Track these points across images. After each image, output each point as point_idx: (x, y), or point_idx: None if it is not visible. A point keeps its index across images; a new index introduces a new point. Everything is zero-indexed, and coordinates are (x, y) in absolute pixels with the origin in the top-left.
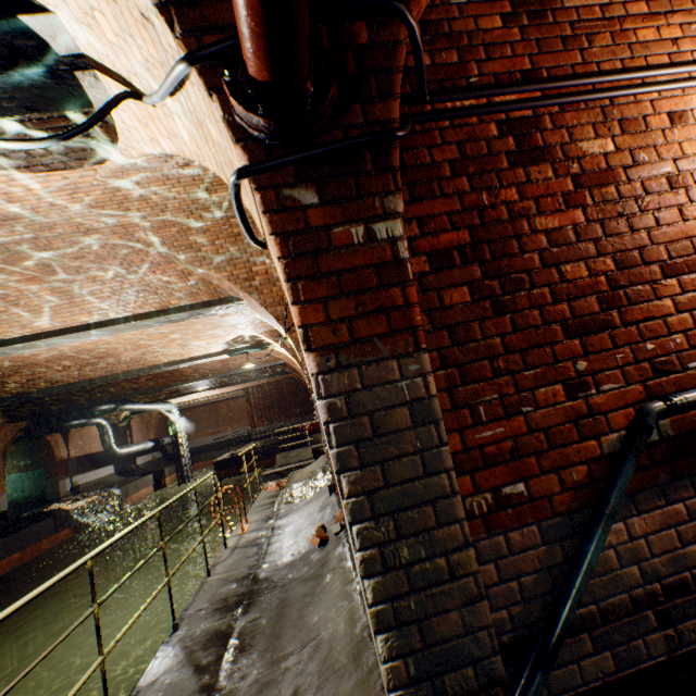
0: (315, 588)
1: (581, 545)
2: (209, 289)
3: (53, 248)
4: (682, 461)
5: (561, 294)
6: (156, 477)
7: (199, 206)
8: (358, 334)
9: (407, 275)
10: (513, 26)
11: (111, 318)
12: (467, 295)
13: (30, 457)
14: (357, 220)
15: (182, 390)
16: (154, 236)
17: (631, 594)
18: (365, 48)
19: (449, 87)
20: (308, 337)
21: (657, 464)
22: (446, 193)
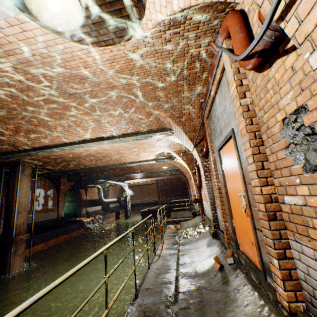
0: (225, 299)
1: None
2: (157, 123)
3: (97, 97)
4: None
5: None
6: (116, 214)
7: (166, 72)
8: None
9: None
10: None
11: (113, 135)
12: None
13: (73, 197)
14: None
15: (131, 177)
16: (140, 91)
17: None
18: None
19: None
20: None
21: None
22: None
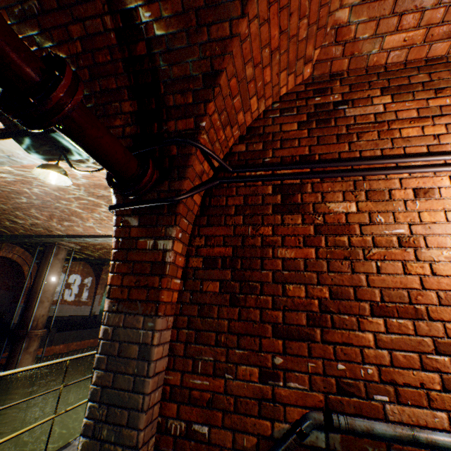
0: None
1: None
2: None
3: None
4: None
5: (280, 304)
6: None
7: None
8: (132, 296)
9: (165, 271)
10: (305, 128)
11: None
12: (218, 287)
13: None
14: (152, 236)
15: None
16: None
17: None
18: (175, 156)
19: (251, 163)
20: (110, 291)
21: None
22: (228, 223)
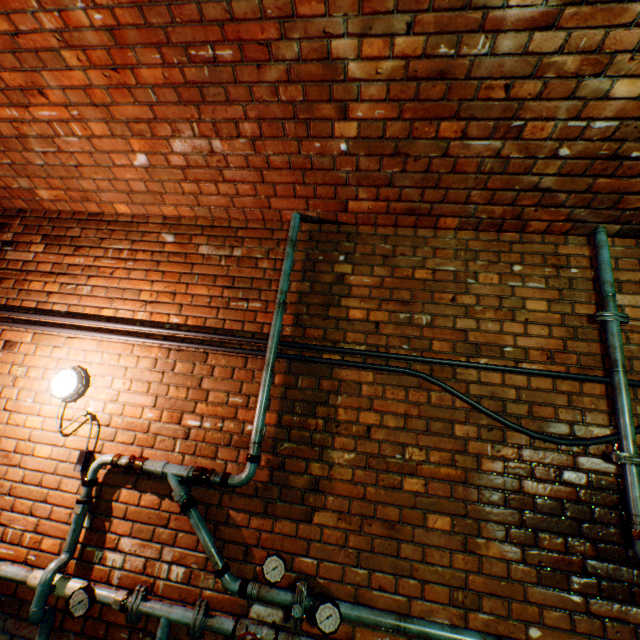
0: None
1: None
2: None
3: None
4: None
5: None
6: None
7: None
8: None
9: None
10: None
11: None
12: None
13: None
14: None
15: None
16: None
17: None
18: None
19: None
20: None
21: None
22: None
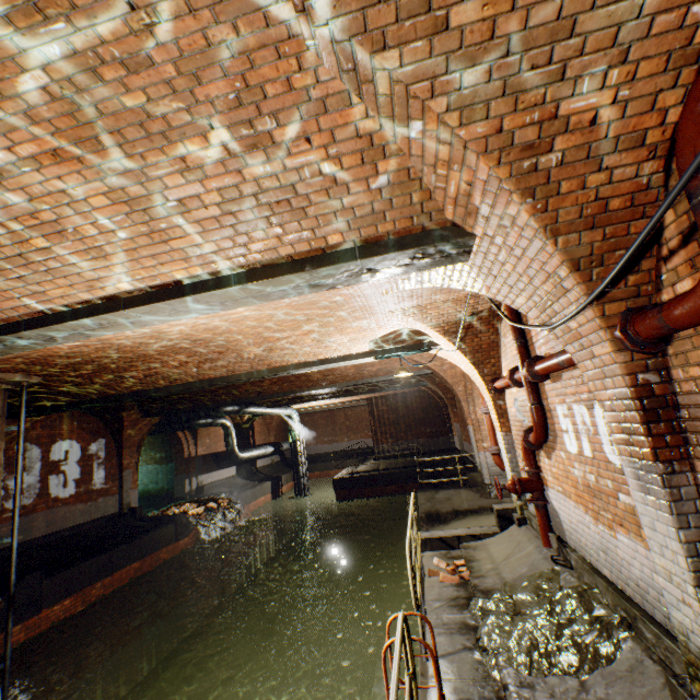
0: None
1: None
2: (407, 205)
3: None
4: None
5: None
6: (273, 485)
7: None
8: None
9: None
10: None
11: (222, 273)
12: None
13: (165, 450)
14: None
15: (304, 396)
16: None
17: None
18: None
19: None
20: None
21: None
22: None
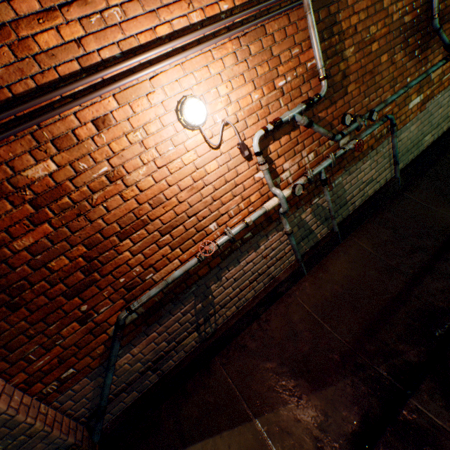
0: None
1: (105, 378)
2: None
3: None
4: (152, 318)
5: (56, 279)
6: None
7: None
8: None
9: None
10: None
11: None
12: None
13: None
14: None
15: None
16: None
17: (140, 371)
18: None
19: None
20: None
21: (140, 325)
22: None
